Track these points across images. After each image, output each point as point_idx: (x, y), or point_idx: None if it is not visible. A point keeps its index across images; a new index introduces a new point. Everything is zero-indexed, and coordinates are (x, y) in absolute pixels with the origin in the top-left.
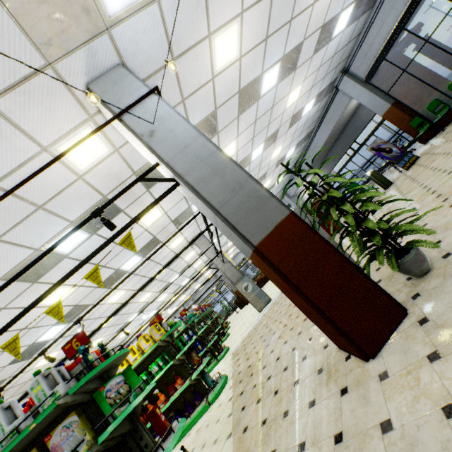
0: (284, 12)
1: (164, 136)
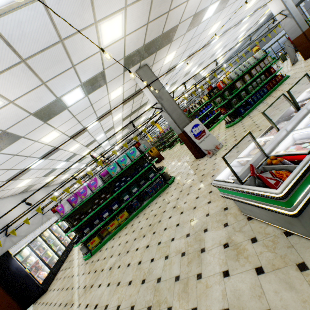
0: None
1: (288, 4)
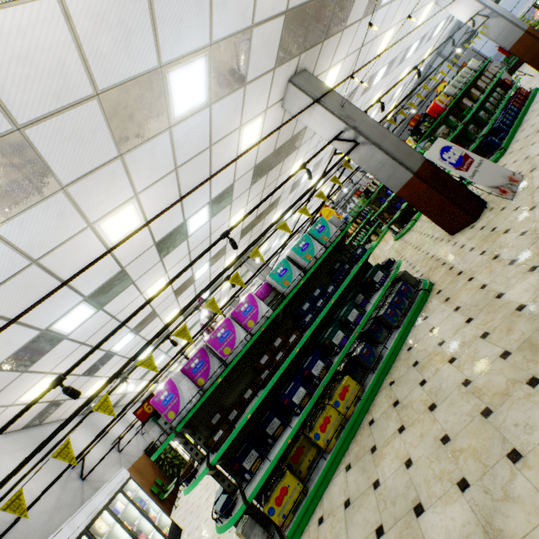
0: None
1: (484, 1)
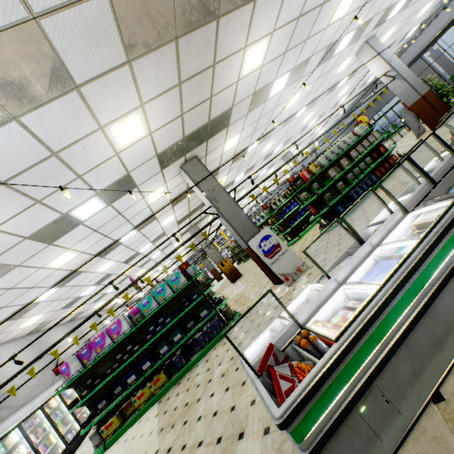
0: (405, 24)
1: (394, 63)
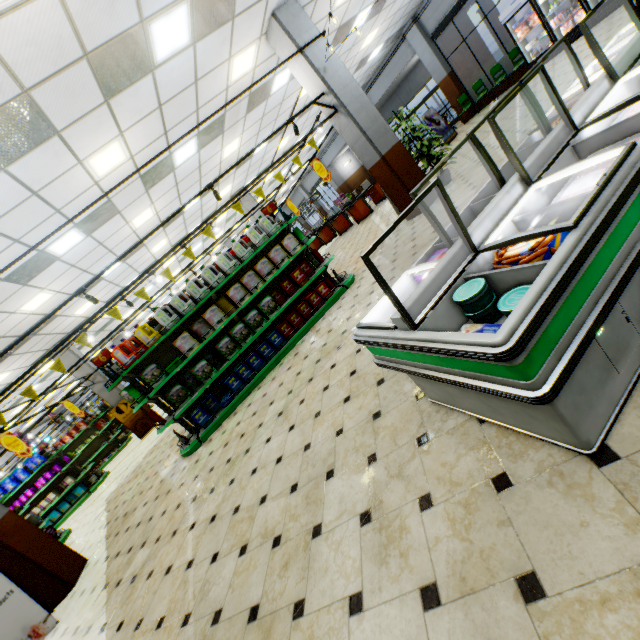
0: None
1: (333, 75)
